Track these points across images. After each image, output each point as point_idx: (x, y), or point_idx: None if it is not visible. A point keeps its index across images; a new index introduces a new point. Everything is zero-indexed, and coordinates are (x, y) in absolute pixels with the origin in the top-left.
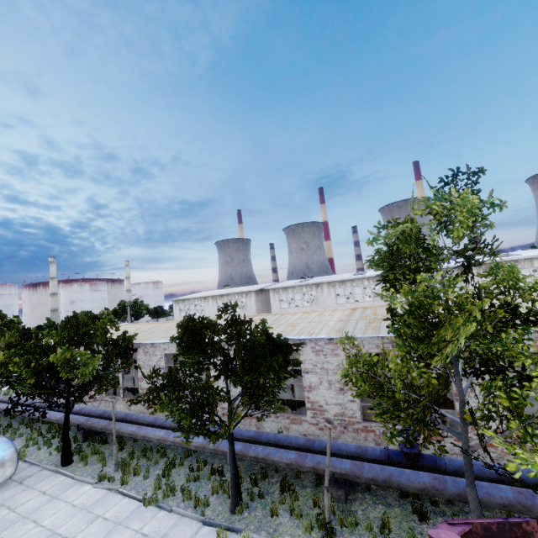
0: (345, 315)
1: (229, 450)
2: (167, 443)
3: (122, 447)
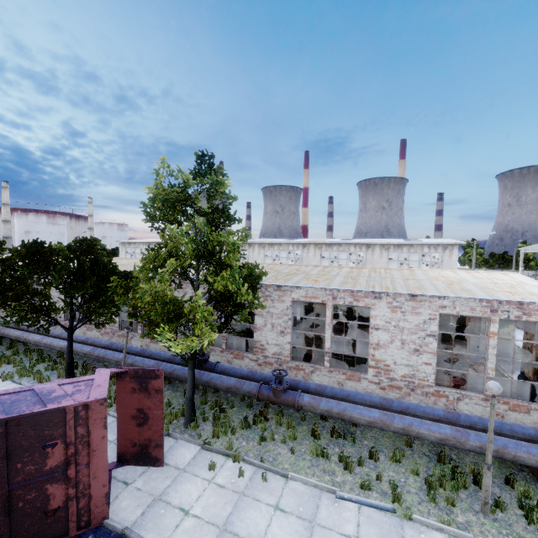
0: None
1: (68, 345)
2: (41, 345)
3: (11, 347)
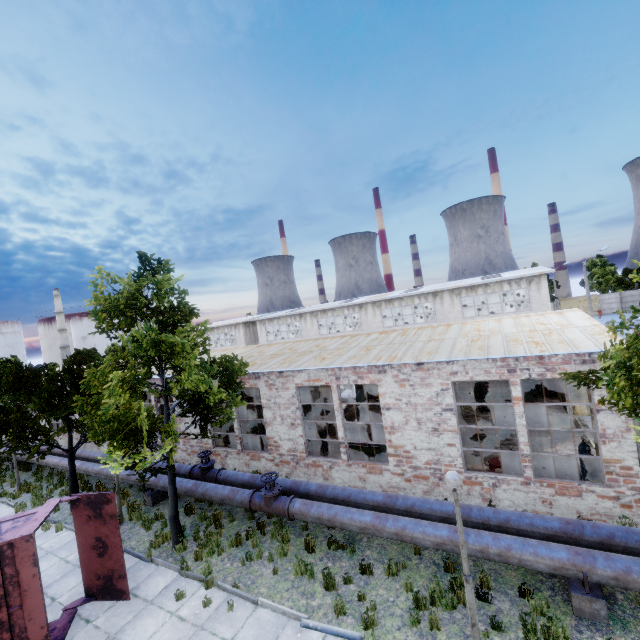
0: (240, 353)
1: (69, 468)
2: (60, 468)
3: (37, 473)
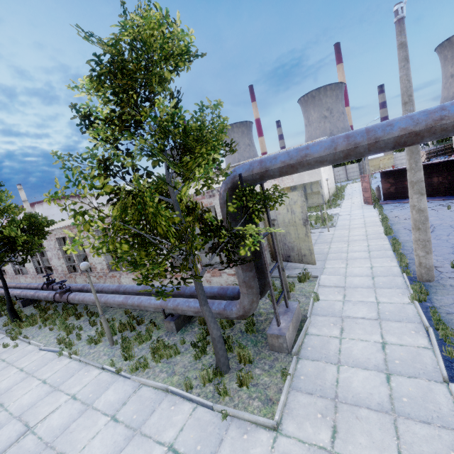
0: None
1: None
2: None
3: None
